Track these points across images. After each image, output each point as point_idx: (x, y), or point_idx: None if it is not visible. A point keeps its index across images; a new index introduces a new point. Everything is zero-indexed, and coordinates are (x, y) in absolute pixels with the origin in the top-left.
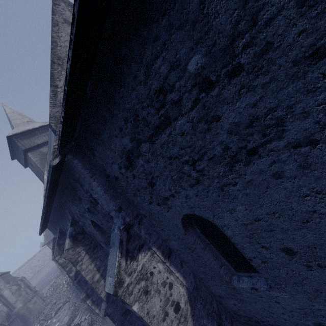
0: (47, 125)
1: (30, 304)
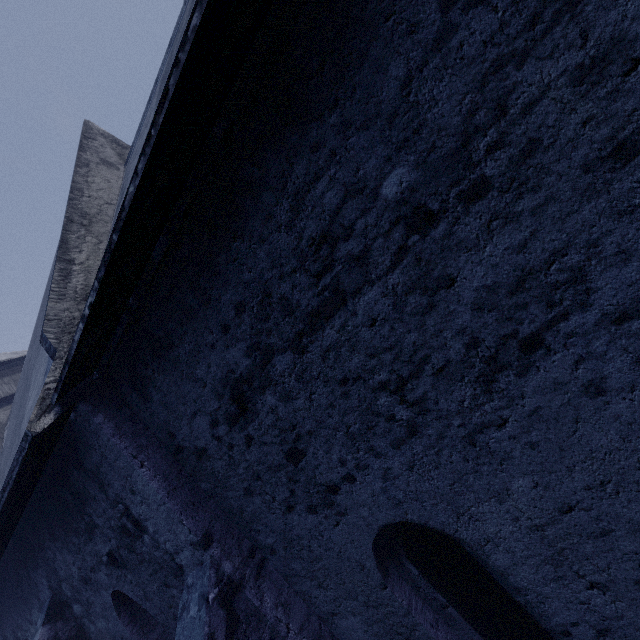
0: (18, 359)
1: None
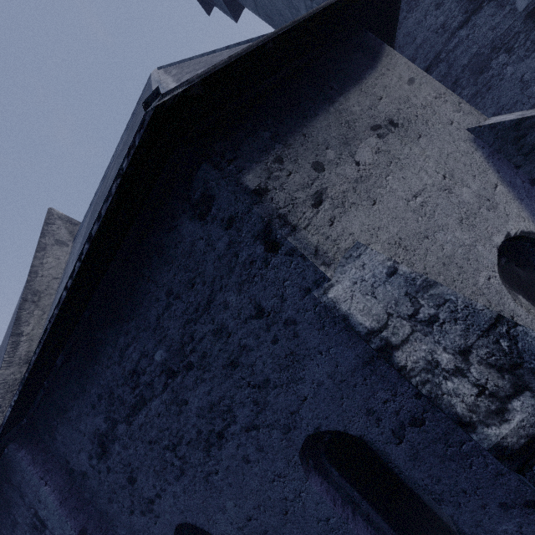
0: None
1: None
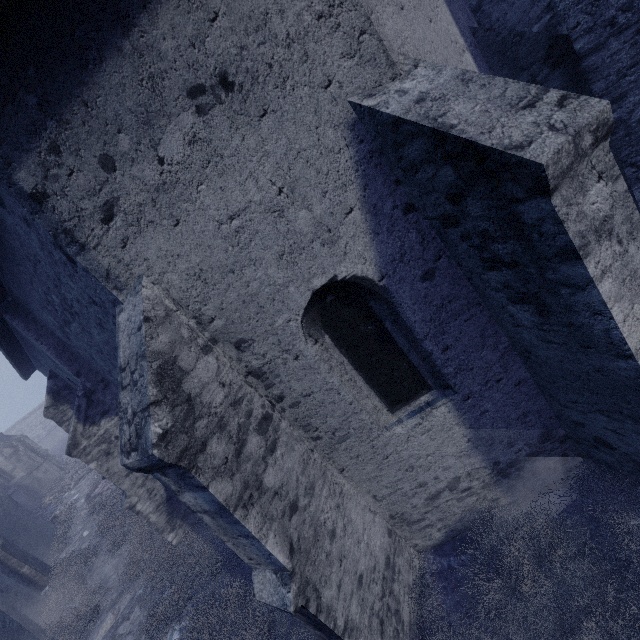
0: None
1: (39, 473)
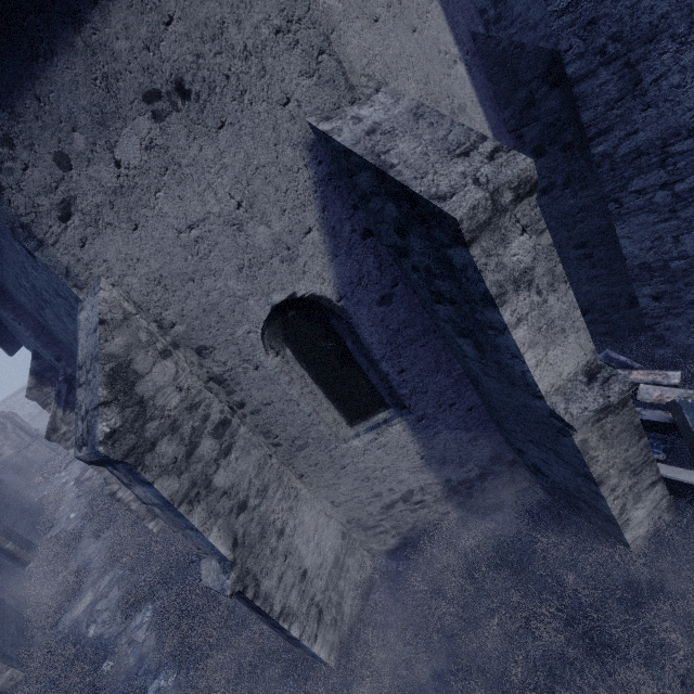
0: None
1: (29, 453)
